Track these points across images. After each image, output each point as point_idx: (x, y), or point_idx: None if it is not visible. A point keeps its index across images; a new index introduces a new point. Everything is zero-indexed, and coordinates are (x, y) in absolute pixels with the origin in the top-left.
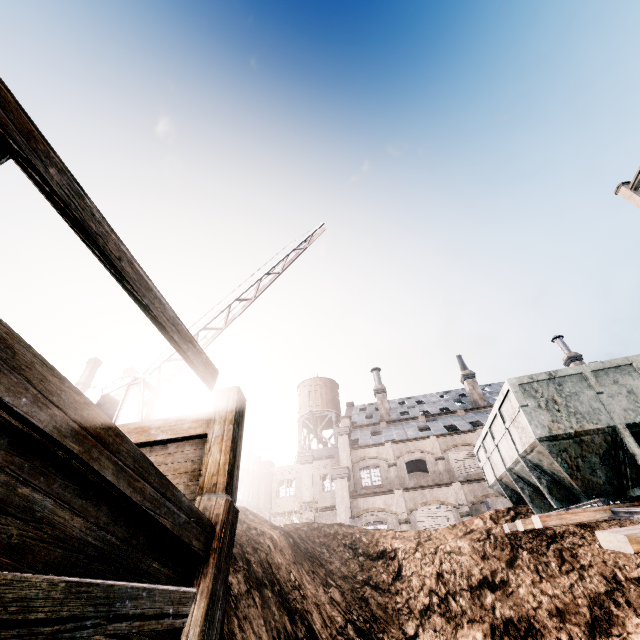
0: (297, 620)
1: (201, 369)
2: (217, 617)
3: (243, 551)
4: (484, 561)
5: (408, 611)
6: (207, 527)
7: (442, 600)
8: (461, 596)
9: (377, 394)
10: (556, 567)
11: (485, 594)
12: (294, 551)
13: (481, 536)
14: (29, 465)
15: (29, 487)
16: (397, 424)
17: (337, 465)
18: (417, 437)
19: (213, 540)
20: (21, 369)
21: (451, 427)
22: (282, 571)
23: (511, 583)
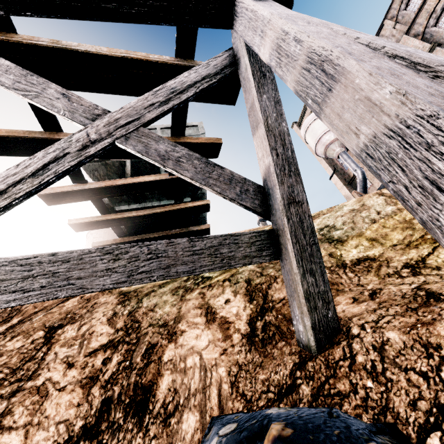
0: None
1: None
2: None
3: None
4: None
5: None
6: None
7: None
8: None
9: None
10: None
11: None
12: None
13: None
14: None
15: None
16: None
17: None
18: None
19: None
20: None
21: None
22: None
23: None
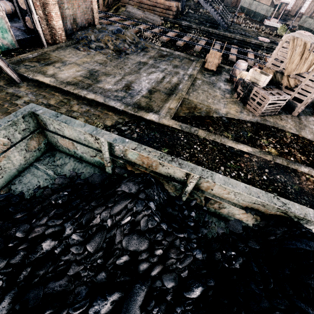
0: None
1: None
2: None
3: None
4: None
5: None
6: None
7: None
8: None
9: None
10: None
11: None
12: None
13: None
14: None
15: None
16: None
17: None
18: None
19: None
20: None
21: None
22: None
23: None
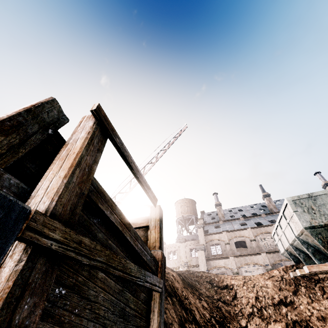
0: (188, 313)
1: (152, 199)
2: (163, 298)
3: None
4: (280, 291)
5: (241, 314)
6: (156, 262)
7: (259, 310)
8: (269, 308)
9: (216, 206)
10: (320, 295)
11: (282, 308)
12: (183, 282)
13: (278, 279)
14: (109, 234)
15: (110, 241)
16: (228, 222)
17: (198, 243)
18: (240, 229)
19: (158, 268)
20: (107, 202)
21: (258, 223)
22: (179, 290)
23: (295, 303)
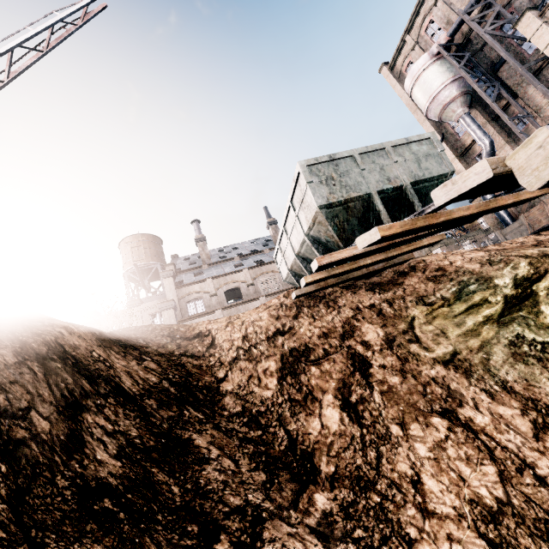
0: (100, 382)
1: None
2: None
3: (15, 334)
4: (278, 320)
5: (220, 364)
6: None
7: (247, 351)
8: (261, 345)
9: (198, 243)
10: (324, 311)
11: (278, 339)
12: (101, 339)
13: (276, 307)
14: None
15: None
16: (217, 265)
17: None
18: (233, 271)
19: None
20: None
21: (259, 263)
22: (80, 350)
23: (295, 328)
